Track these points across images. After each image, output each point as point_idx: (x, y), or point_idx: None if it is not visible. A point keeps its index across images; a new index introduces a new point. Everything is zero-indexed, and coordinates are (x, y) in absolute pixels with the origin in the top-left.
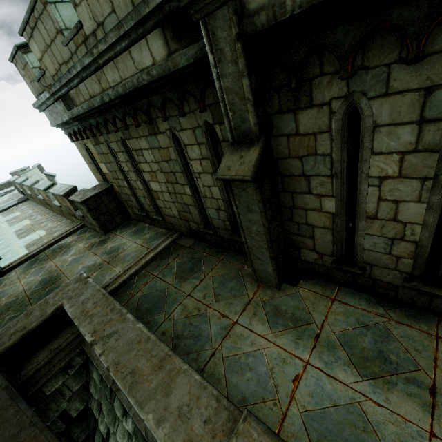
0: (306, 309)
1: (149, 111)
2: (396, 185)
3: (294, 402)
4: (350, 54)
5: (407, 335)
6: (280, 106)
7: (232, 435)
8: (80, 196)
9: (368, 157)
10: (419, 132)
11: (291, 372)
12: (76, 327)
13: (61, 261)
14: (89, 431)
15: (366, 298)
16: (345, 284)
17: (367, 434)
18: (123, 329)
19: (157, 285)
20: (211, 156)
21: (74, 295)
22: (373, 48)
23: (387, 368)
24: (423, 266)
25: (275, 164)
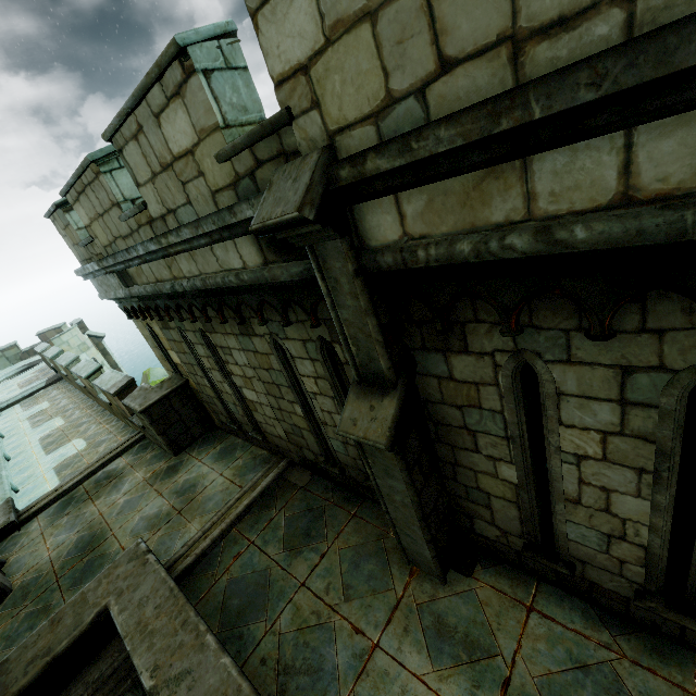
0: (487, 624)
1: (240, 309)
2: (601, 469)
3: None
4: (512, 312)
5: (649, 691)
6: (423, 343)
7: None
8: (139, 400)
9: (555, 427)
10: (623, 414)
11: None
12: None
13: (109, 504)
14: None
15: (581, 609)
16: (547, 579)
17: None
18: (201, 667)
19: (254, 561)
20: (331, 377)
21: (126, 588)
22: (542, 308)
23: None
24: (661, 578)
25: (423, 407)
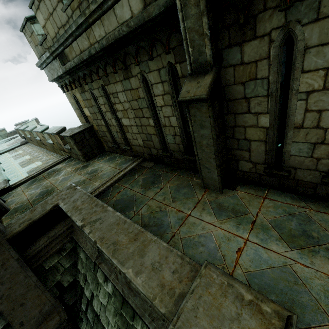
0: (243, 204)
1: (125, 59)
2: (320, 97)
3: (238, 266)
4: None
5: (324, 220)
6: (229, 41)
7: (196, 277)
8: (69, 132)
9: (299, 75)
10: None
11: (235, 246)
12: (67, 222)
13: (54, 180)
14: (77, 297)
15: (290, 196)
16: (273, 186)
17: (298, 286)
18: (105, 217)
19: (127, 193)
20: (172, 91)
21: (66, 197)
22: None
23: (310, 241)
24: None
25: (222, 91)
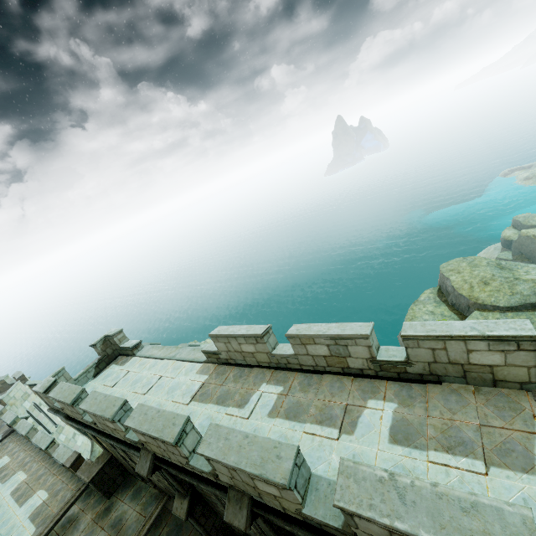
0: None
1: None
2: None
3: None
4: None
5: None
6: None
7: None
8: (87, 473)
9: None
10: None
11: None
12: None
13: None
14: None
15: None
16: None
17: None
18: None
19: None
20: None
21: None
22: None
23: None
24: None
25: (201, 494)
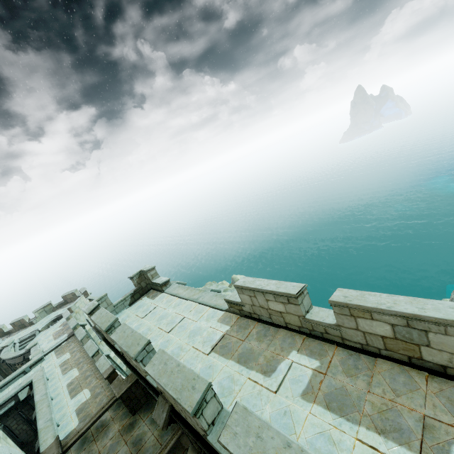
0: None
1: None
2: None
3: None
4: None
5: None
6: None
7: None
8: (117, 389)
9: None
10: None
11: None
12: None
13: (103, 446)
14: None
15: None
16: None
17: None
18: None
19: None
20: None
21: None
22: None
23: None
24: None
25: None
